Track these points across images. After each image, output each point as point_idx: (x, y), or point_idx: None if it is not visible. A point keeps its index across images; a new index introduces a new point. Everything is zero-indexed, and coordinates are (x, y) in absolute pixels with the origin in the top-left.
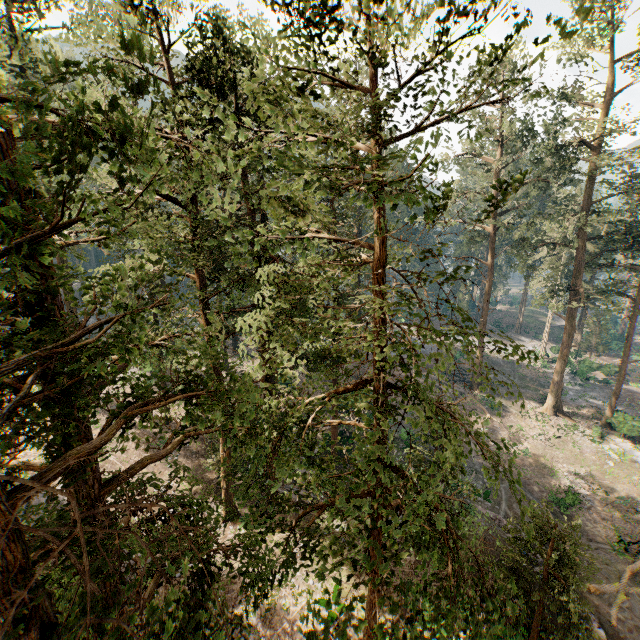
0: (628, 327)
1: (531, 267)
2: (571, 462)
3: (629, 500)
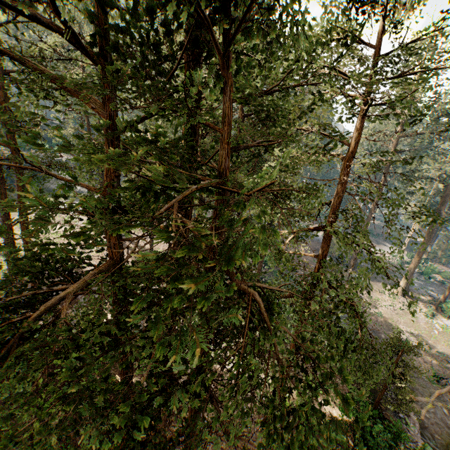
0: None
1: (410, 192)
2: (409, 326)
3: (444, 355)
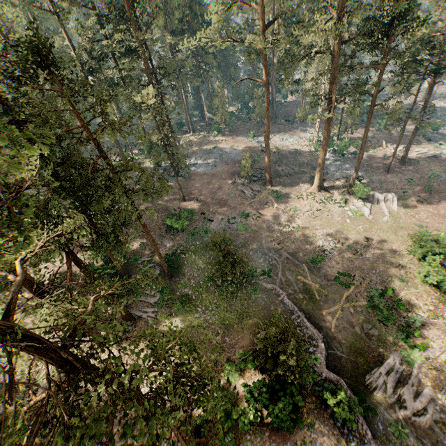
0: (367, 120)
1: (295, 82)
2: (325, 227)
3: (354, 245)
